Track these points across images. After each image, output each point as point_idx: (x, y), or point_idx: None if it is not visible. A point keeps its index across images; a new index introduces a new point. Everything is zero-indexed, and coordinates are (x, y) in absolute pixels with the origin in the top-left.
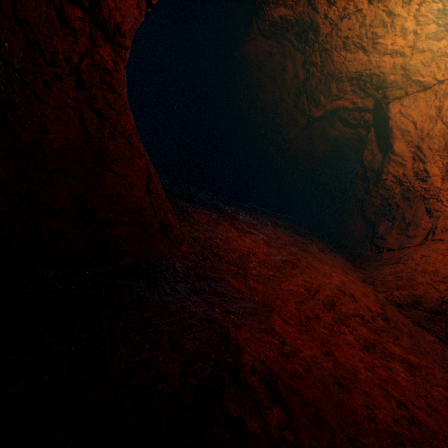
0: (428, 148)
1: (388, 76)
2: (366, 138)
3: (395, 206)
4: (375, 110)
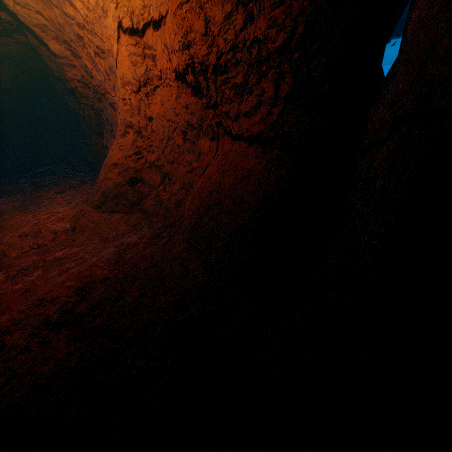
0: (71, 41)
1: None
2: (32, 45)
3: (100, 111)
4: (2, 5)
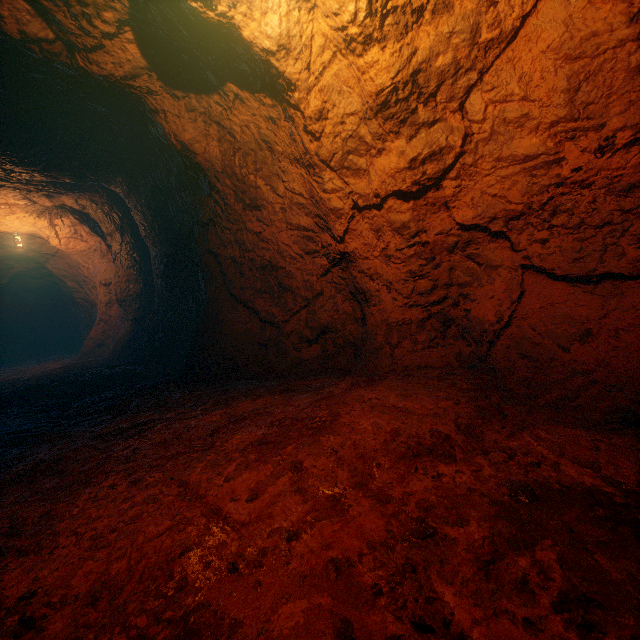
0: (80, 281)
1: (29, 254)
2: (56, 282)
3: (93, 314)
4: (44, 267)
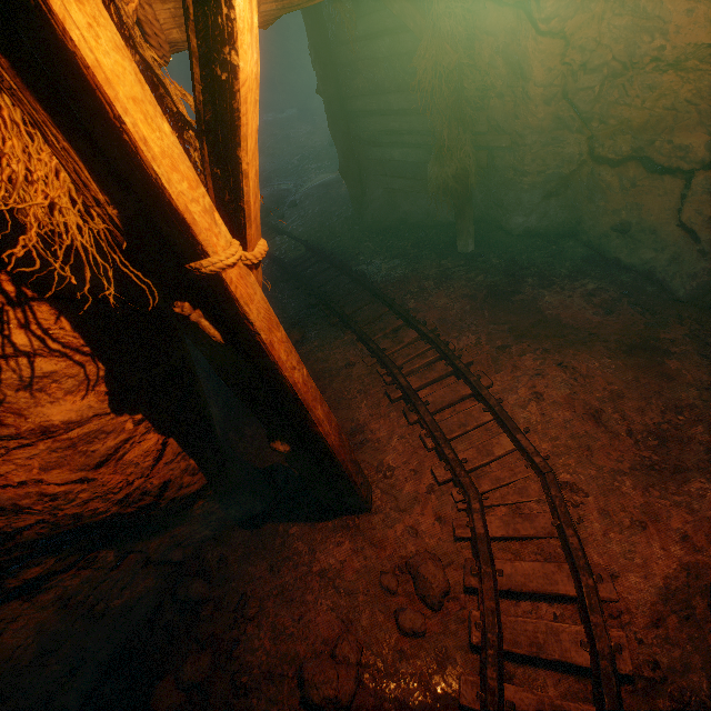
0: None
1: None
2: None
3: None
4: None
